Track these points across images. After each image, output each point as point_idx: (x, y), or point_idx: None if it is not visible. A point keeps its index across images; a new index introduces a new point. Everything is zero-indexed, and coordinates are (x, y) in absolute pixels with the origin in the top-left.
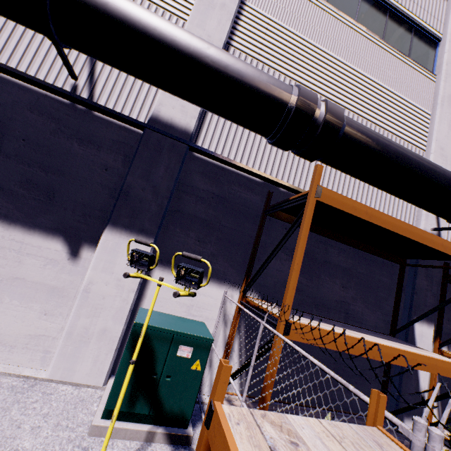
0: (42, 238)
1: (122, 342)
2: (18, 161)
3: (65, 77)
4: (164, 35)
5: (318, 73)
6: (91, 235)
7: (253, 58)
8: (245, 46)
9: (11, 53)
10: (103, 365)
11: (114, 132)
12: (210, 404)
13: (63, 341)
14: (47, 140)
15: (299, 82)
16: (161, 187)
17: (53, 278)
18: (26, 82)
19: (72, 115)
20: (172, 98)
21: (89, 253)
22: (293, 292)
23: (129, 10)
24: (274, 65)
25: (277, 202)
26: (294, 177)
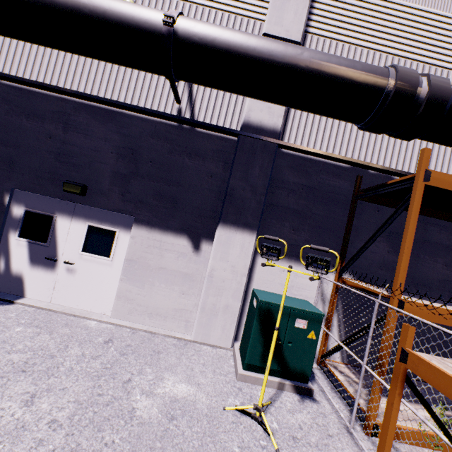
0: (173, 237)
1: (239, 315)
2: (149, 179)
3: (171, 103)
4: (262, 53)
5: (407, 36)
6: (206, 232)
7: (331, 40)
8: (322, 29)
9: (133, 93)
10: (229, 332)
11: (213, 143)
12: (402, 349)
13: (199, 314)
14: (166, 159)
15: (385, 52)
16: (258, 185)
17: (185, 267)
18: (146, 114)
19: (181, 135)
20: (259, 102)
21: (206, 246)
22: (404, 273)
23: (232, 40)
24: (355, 41)
25: (371, 186)
26: (384, 157)
